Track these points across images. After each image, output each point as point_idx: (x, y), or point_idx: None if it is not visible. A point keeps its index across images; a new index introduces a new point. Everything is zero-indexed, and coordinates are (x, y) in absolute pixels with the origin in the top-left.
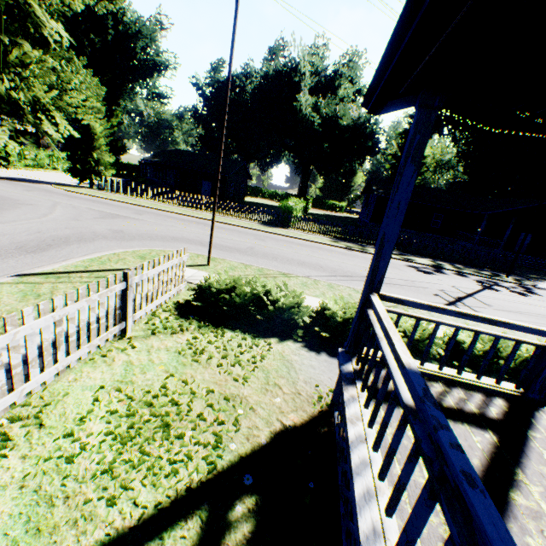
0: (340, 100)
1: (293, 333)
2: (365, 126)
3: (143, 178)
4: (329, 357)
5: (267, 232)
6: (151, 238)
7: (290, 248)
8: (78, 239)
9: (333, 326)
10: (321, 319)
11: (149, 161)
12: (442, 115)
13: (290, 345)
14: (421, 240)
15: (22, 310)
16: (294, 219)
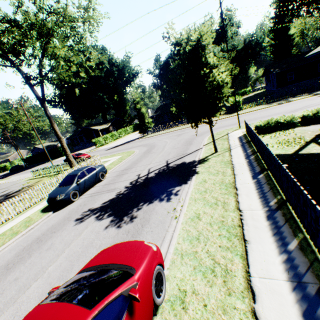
0: (231, 38)
1: (296, 126)
2: (250, 42)
3: (160, 122)
4: (313, 125)
5: (235, 115)
6: (205, 132)
7: (255, 115)
8: (190, 140)
9: (309, 118)
10: (303, 119)
11: (151, 116)
12: (294, 6)
13: (297, 128)
14: (318, 82)
15: (252, 129)
16: (241, 105)
